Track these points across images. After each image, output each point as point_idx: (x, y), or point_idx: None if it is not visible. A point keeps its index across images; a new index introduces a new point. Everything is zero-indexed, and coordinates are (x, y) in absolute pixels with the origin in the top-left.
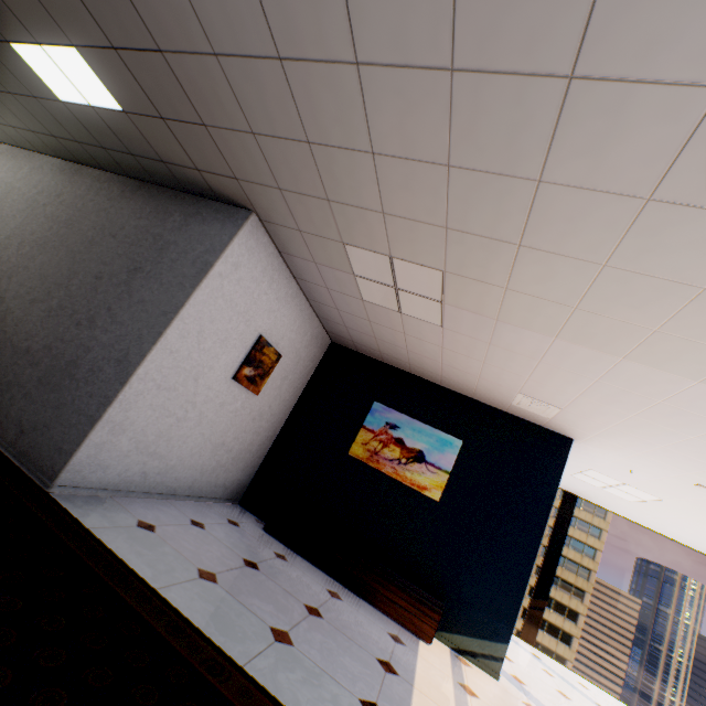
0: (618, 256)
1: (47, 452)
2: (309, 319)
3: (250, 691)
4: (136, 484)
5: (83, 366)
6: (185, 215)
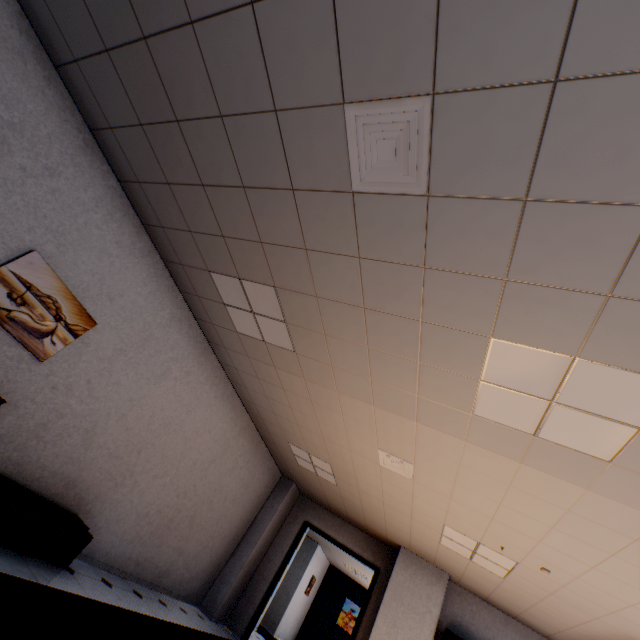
0: None
1: (271, 623)
2: (325, 560)
3: None
4: (281, 633)
5: (276, 594)
6: None
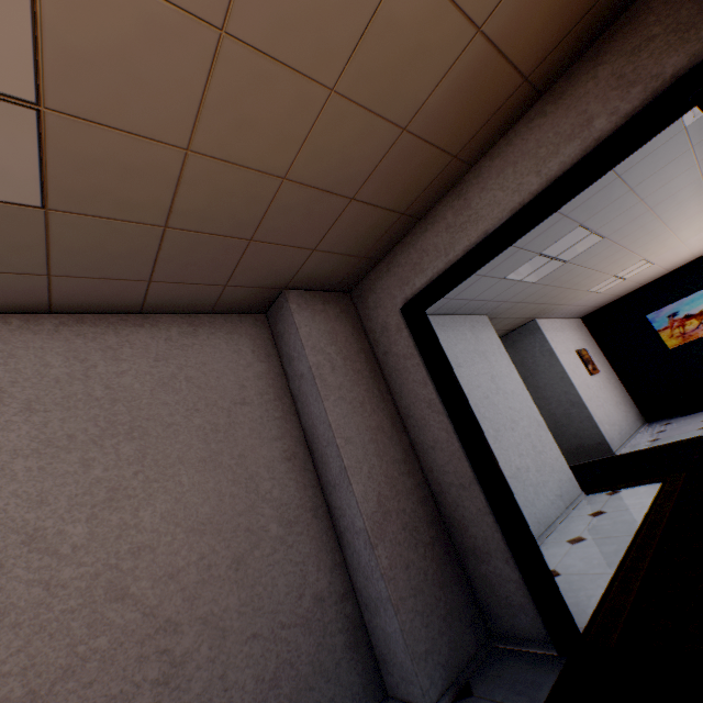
0: None
1: (595, 448)
2: (569, 323)
3: None
4: (621, 439)
5: (560, 420)
6: (509, 347)
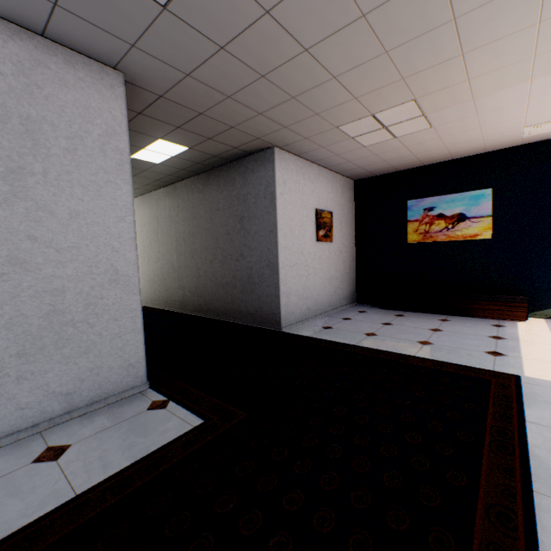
0: (546, 12)
1: (269, 317)
2: (333, 179)
3: (423, 361)
4: (308, 315)
5: (254, 277)
6: (241, 175)
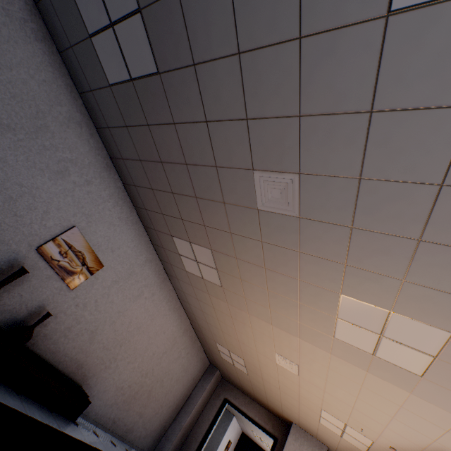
0: None
1: None
2: (238, 428)
3: None
4: None
5: None
6: None
